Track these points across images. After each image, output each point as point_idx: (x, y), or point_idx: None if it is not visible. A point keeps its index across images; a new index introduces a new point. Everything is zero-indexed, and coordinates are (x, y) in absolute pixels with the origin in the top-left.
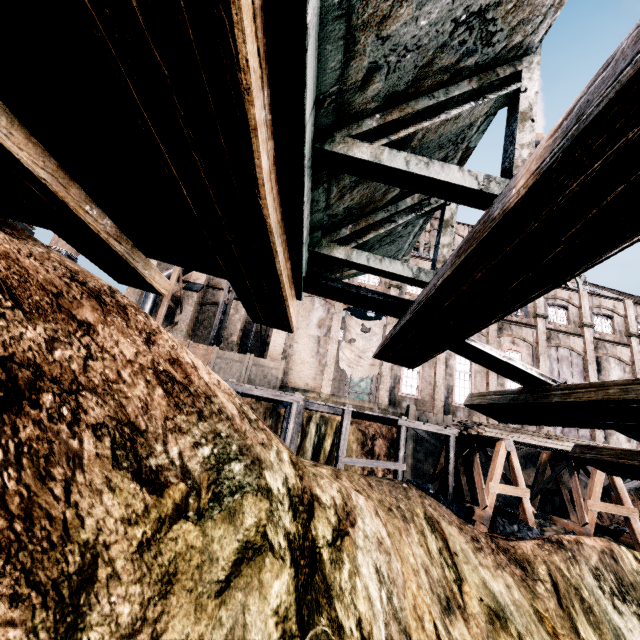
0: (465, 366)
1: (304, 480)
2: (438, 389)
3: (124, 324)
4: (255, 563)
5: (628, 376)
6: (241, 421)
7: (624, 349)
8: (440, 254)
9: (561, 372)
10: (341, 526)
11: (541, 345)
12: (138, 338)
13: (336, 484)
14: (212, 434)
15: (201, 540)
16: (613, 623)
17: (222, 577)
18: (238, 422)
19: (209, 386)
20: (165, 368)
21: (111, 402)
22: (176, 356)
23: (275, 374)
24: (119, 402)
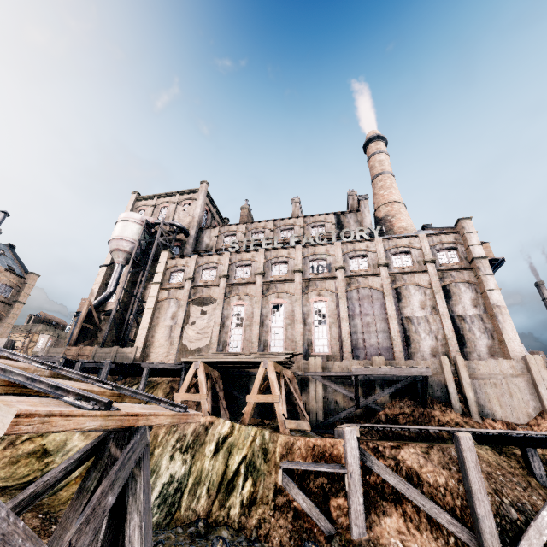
0: (280, 322)
1: None
2: (253, 344)
3: None
4: None
5: (429, 298)
6: None
7: (422, 275)
8: None
9: (362, 309)
10: None
11: (340, 291)
12: None
13: None
14: None
15: None
16: (159, 465)
17: None
18: None
19: None
20: None
21: None
22: None
23: (131, 357)
24: None
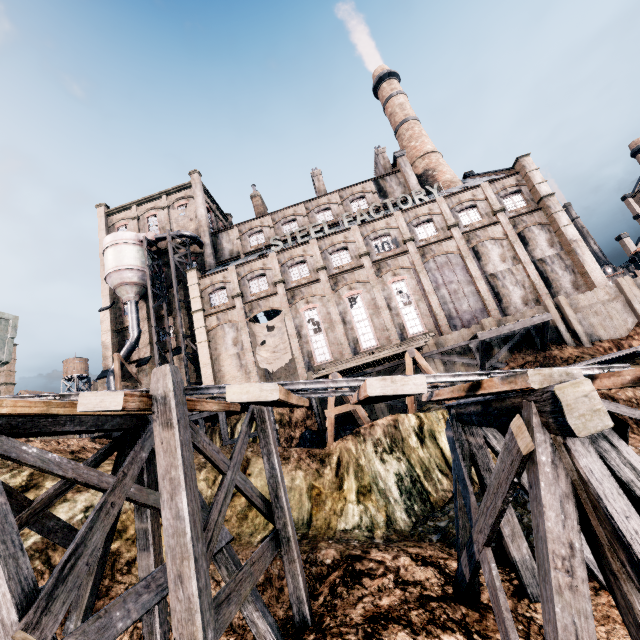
0: (362, 315)
1: (36, 480)
2: (343, 346)
3: None
4: None
5: (507, 249)
6: None
7: (495, 228)
8: None
9: (445, 277)
10: None
11: (417, 265)
12: None
13: None
14: None
15: None
16: (375, 471)
17: None
18: None
19: None
20: None
21: None
22: None
23: None
24: None
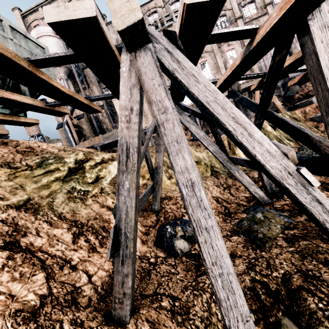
0: (208, 75)
1: (88, 156)
2: None
3: (5, 146)
4: (51, 173)
5: None
6: (58, 152)
7: None
8: (22, 89)
9: None
10: (103, 161)
11: None
12: (11, 147)
13: (110, 153)
14: (41, 157)
15: (30, 172)
16: None
17: (36, 175)
18: (56, 152)
19: (44, 148)
20: (22, 150)
21: (0, 160)
22: (29, 146)
23: None
24: (3, 160)
